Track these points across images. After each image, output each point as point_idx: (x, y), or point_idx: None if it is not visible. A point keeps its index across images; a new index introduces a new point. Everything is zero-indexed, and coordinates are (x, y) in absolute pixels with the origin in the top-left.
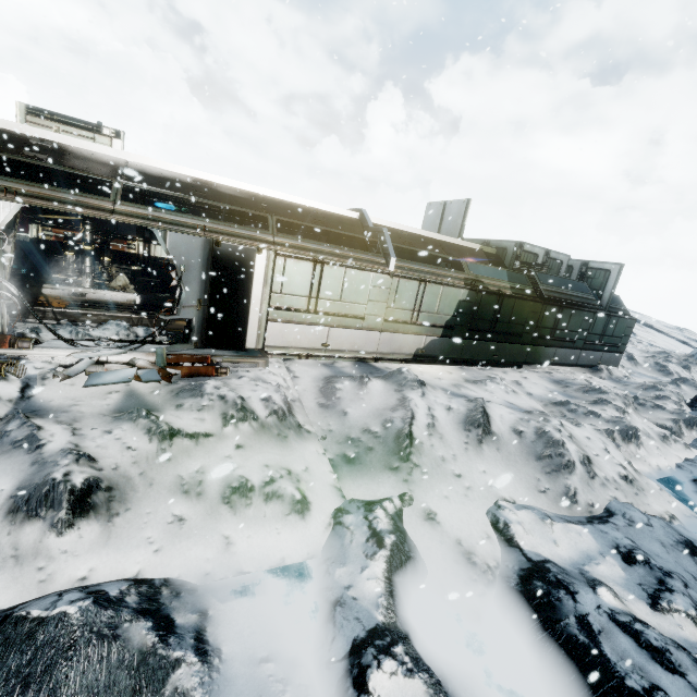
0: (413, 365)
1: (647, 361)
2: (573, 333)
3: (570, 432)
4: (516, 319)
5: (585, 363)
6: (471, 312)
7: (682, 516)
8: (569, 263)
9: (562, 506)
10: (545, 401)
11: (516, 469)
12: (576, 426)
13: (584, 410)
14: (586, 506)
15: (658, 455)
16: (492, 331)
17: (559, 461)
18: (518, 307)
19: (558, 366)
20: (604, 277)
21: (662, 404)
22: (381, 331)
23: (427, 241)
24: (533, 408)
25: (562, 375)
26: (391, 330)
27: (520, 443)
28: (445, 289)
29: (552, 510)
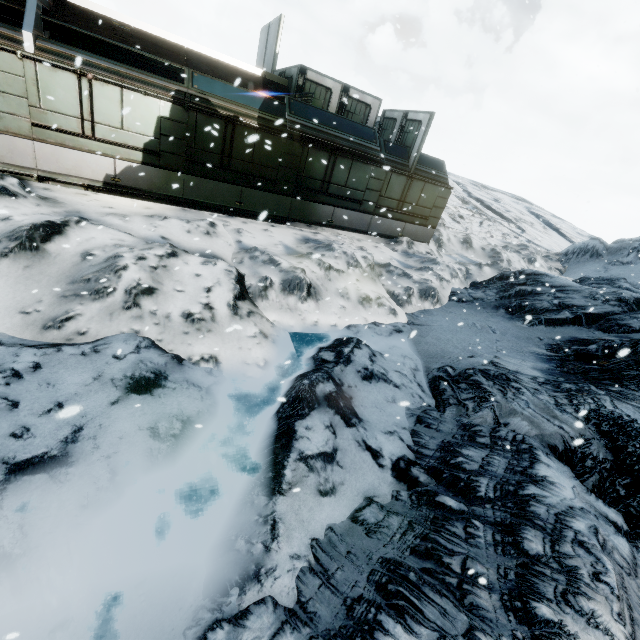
0: (104, 195)
1: (485, 246)
2: (357, 192)
3: (167, 265)
4: (263, 159)
5: (380, 232)
6: (183, 136)
7: (236, 362)
8: (394, 115)
9: (33, 330)
10: (245, 249)
11: (24, 289)
12: (202, 264)
13: (266, 257)
14: (70, 334)
15: (332, 313)
16: (228, 170)
17: (93, 286)
18: (264, 143)
19: (350, 233)
20: (417, 130)
21: (418, 275)
22: (34, 140)
23: (163, 45)
24: (201, 249)
25: (335, 238)
26: (51, 141)
27: (73, 266)
28: (129, 95)
29: (10, 331)
